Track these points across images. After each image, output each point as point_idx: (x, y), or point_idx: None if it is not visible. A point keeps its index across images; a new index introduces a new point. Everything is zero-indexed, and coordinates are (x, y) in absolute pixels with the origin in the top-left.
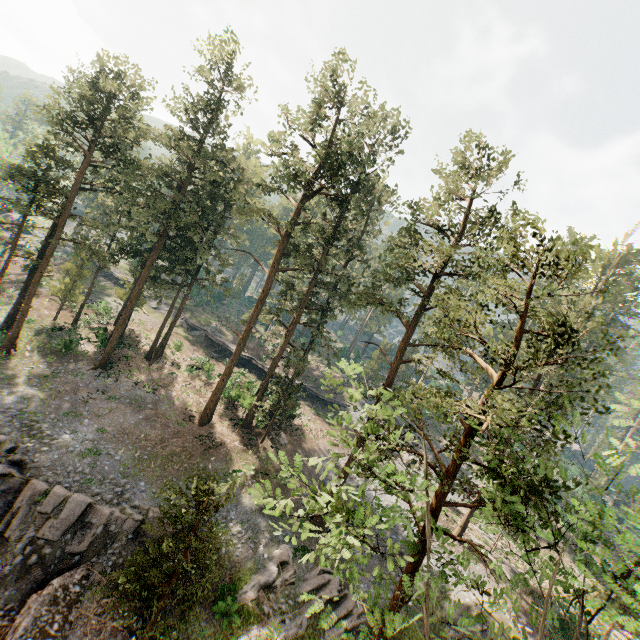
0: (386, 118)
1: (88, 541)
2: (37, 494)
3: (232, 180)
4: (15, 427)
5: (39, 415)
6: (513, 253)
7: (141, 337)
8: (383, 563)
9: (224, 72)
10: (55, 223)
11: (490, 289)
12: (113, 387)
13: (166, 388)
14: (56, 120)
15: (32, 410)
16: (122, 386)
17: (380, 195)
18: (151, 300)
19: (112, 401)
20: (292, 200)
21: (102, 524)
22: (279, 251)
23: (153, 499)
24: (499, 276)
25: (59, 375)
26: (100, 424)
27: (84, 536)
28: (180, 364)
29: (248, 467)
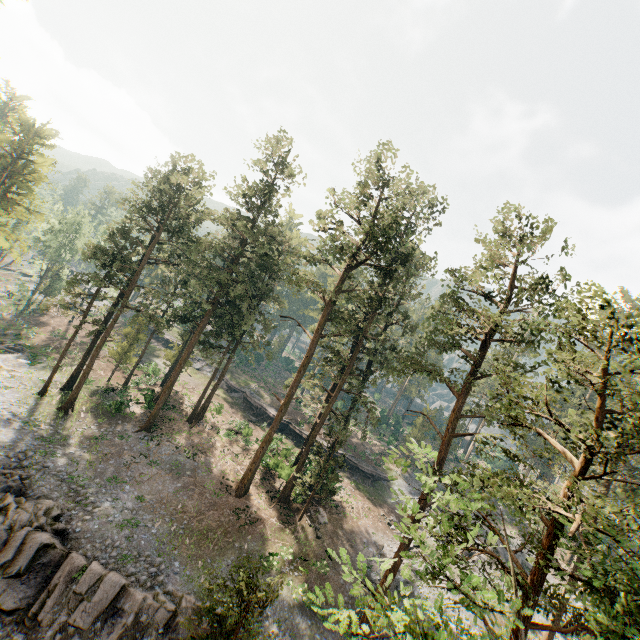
0: (422, 193)
1: (117, 632)
2: (74, 570)
3: (279, 252)
4: (62, 492)
5: (85, 479)
6: (581, 325)
7: (184, 399)
8: None
9: (276, 163)
10: (122, 293)
11: (560, 364)
12: (155, 451)
13: (205, 453)
14: (135, 209)
15: (80, 474)
16: (163, 450)
17: (419, 262)
18: (195, 361)
19: (153, 466)
20: (335, 269)
21: (133, 611)
22: (322, 317)
23: (186, 584)
24: (565, 348)
25: (107, 437)
26: (140, 491)
27: (114, 625)
28: (219, 428)
29: (286, 550)
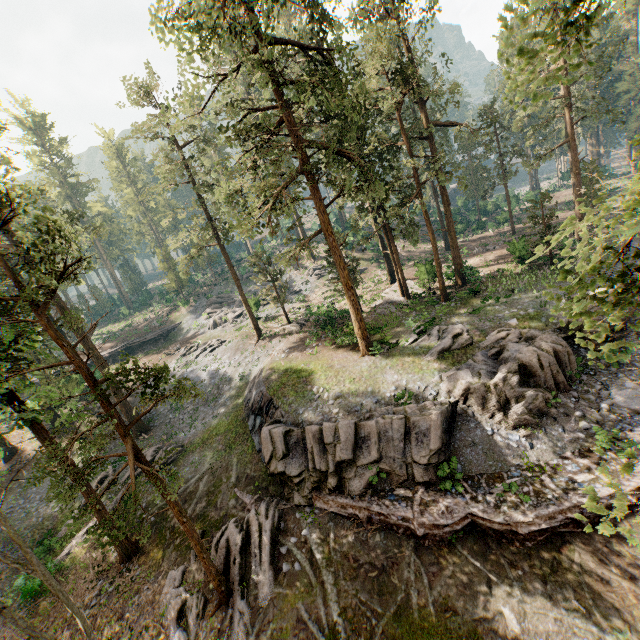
0: None
1: None
2: None
3: None
4: None
5: None
6: None
7: None
8: (207, 404)
9: None
10: None
11: None
12: None
13: None
14: None
15: None
16: None
17: None
18: None
19: None
20: None
21: None
22: None
23: None
24: None
25: None
26: None
27: None
28: None
29: None
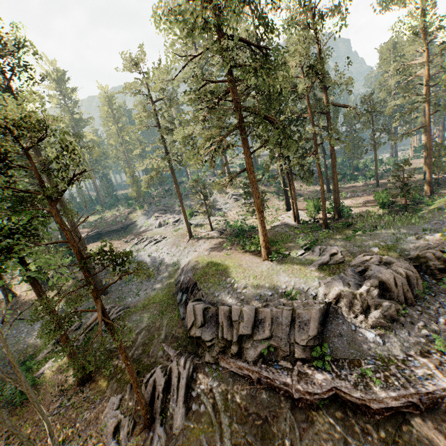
0: None
1: None
2: None
3: None
4: None
5: None
6: None
7: None
8: (149, 280)
9: None
10: None
11: None
12: None
13: None
14: None
15: None
16: None
17: None
18: None
19: None
20: None
21: None
22: None
23: None
24: None
25: None
26: None
27: None
28: None
29: None
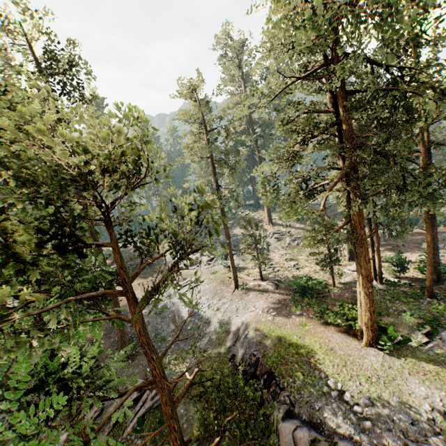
0: None
1: None
2: None
3: None
4: None
5: None
6: None
7: None
8: (187, 342)
9: None
10: None
11: None
12: None
13: None
14: None
15: None
16: None
17: None
18: None
19: None
20: None
21: None
22: None
23: None
24: None
25: None
26: None
27: None
28: None
29: None
